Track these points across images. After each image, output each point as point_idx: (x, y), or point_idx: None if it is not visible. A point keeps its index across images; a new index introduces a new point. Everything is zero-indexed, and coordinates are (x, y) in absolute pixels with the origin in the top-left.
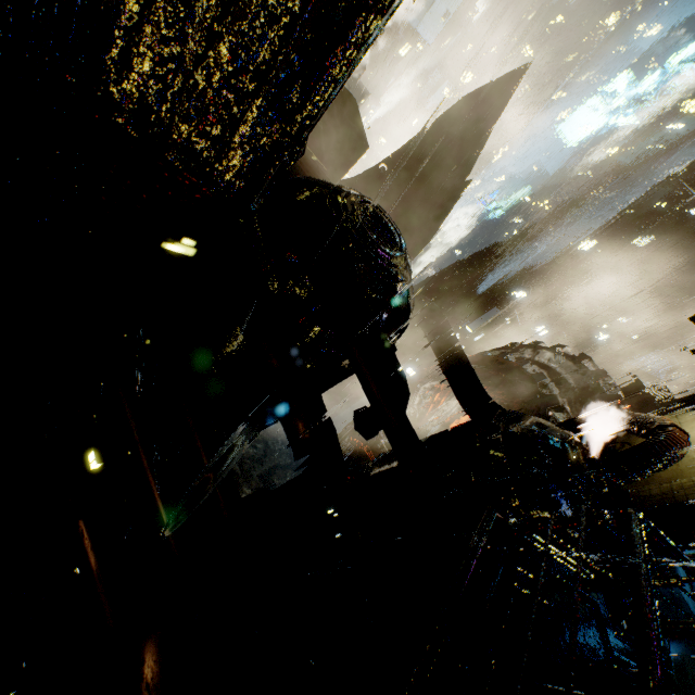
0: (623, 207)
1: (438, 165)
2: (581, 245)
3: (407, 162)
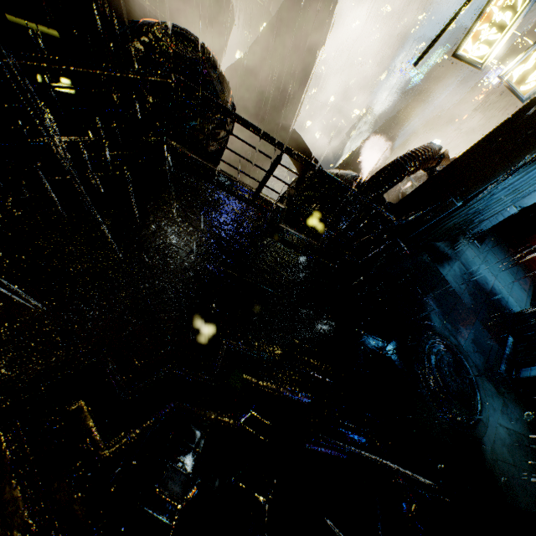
0: (525, 28)
1: (304, 24)
2: (486, 80)
3: (275, 26)
